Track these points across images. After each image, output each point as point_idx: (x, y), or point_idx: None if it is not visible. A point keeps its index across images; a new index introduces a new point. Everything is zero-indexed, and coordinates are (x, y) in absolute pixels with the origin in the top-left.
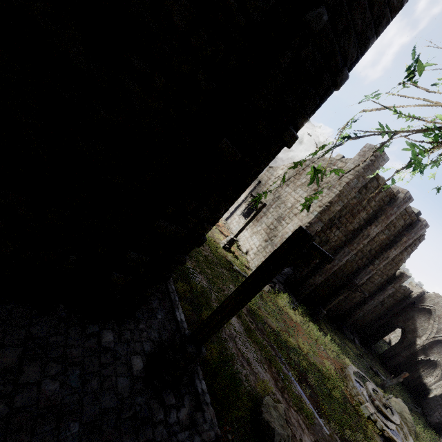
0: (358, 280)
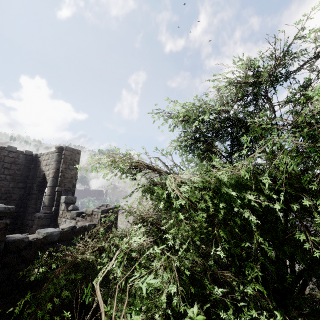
0: None
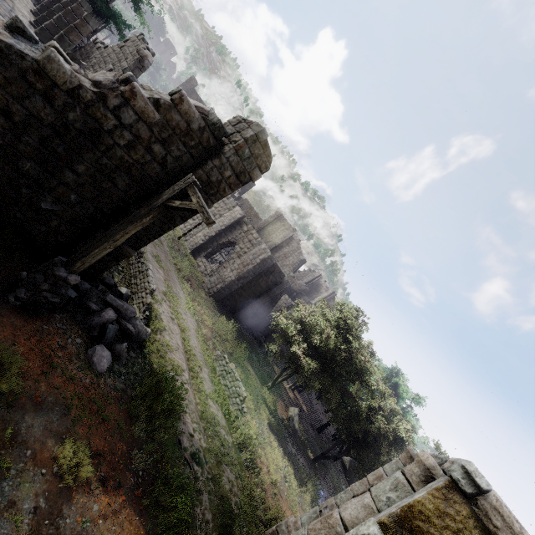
0: None
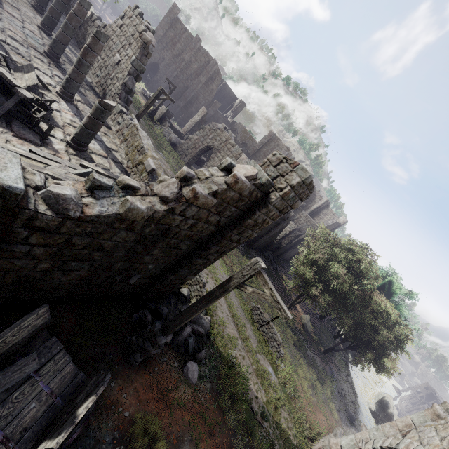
0: (188, 95)
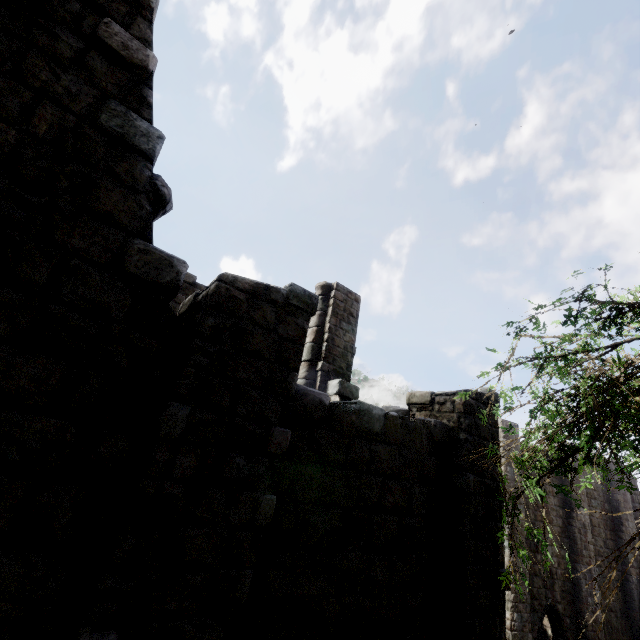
0: None
